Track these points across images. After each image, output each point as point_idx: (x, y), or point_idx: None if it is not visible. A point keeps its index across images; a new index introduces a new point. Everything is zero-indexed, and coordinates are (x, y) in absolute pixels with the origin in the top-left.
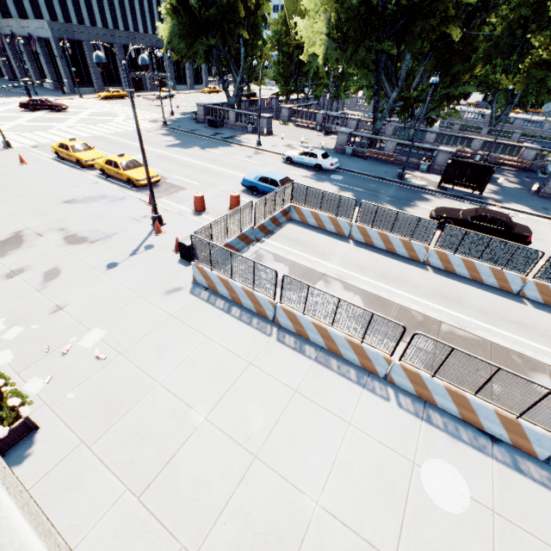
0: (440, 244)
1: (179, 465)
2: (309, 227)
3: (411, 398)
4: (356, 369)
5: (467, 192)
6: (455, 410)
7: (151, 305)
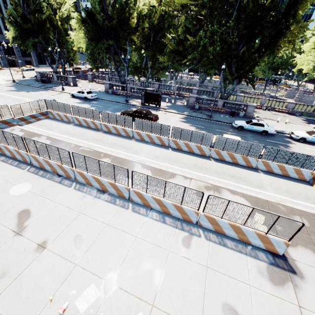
0: (103, 120)
1: None
2: (55, 120)
3: (36, 168)
4: (20, 162)
5: (154, 106)
6: (50, 169)
7: None
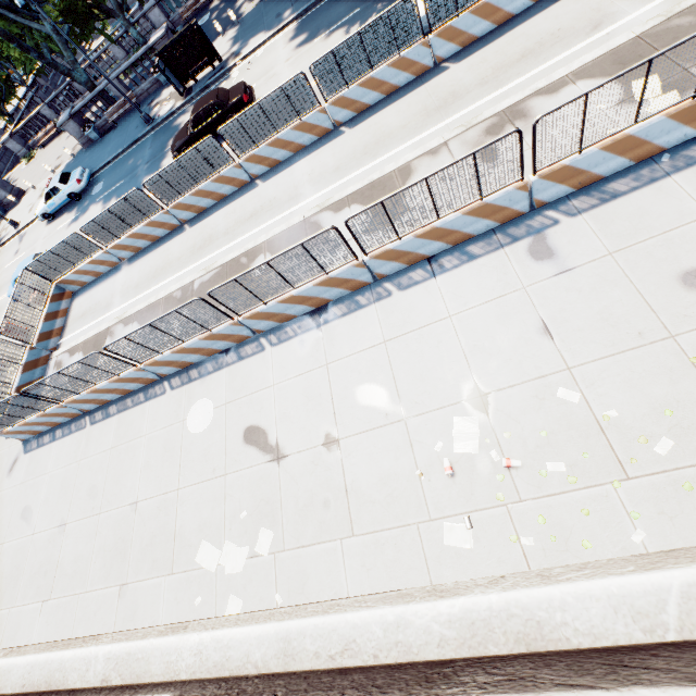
0: (167, 201)
1: (63, 563)
2: (90, 287)
3: (178, 375)
4: (144, 391)
5: (210, 72)
6: (200, 356)
7: (5, 492)
